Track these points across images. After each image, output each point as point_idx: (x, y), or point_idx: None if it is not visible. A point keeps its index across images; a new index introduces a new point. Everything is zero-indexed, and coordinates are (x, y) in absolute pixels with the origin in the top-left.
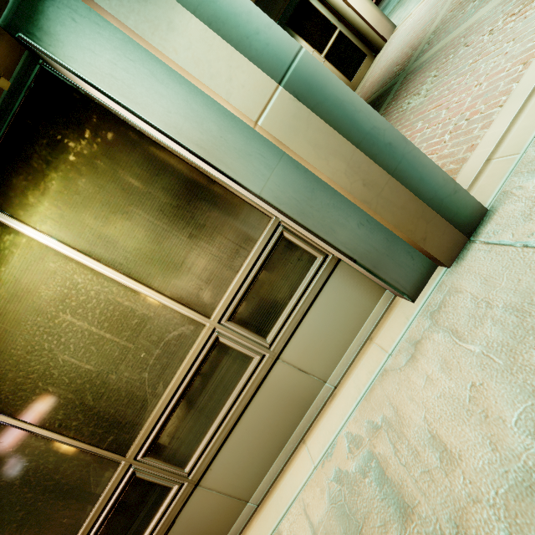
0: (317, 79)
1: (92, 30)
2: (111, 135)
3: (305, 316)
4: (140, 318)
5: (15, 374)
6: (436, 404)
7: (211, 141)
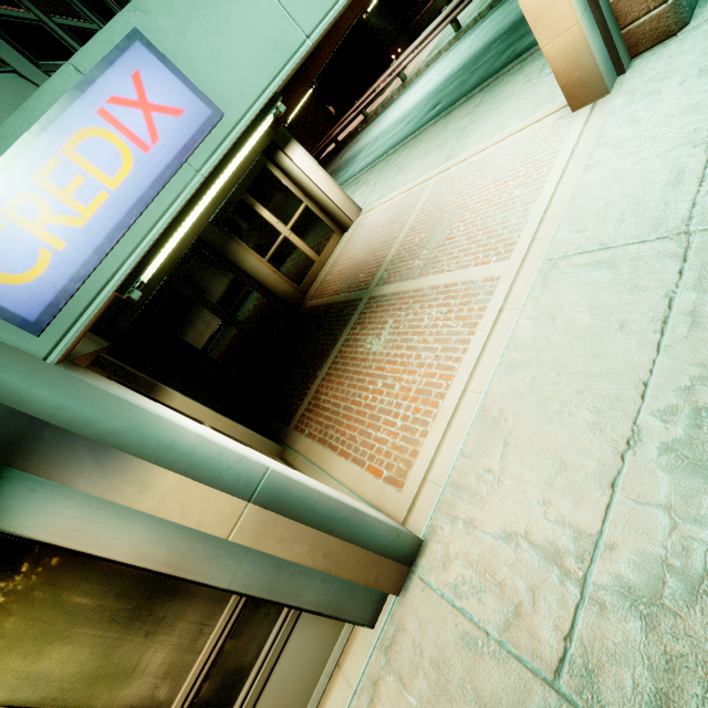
0: (282, 488)
1: (54, 493)
2: (57, 560)
3: (274, 669)
4: None
5: None
6: None
7: (179, 556)
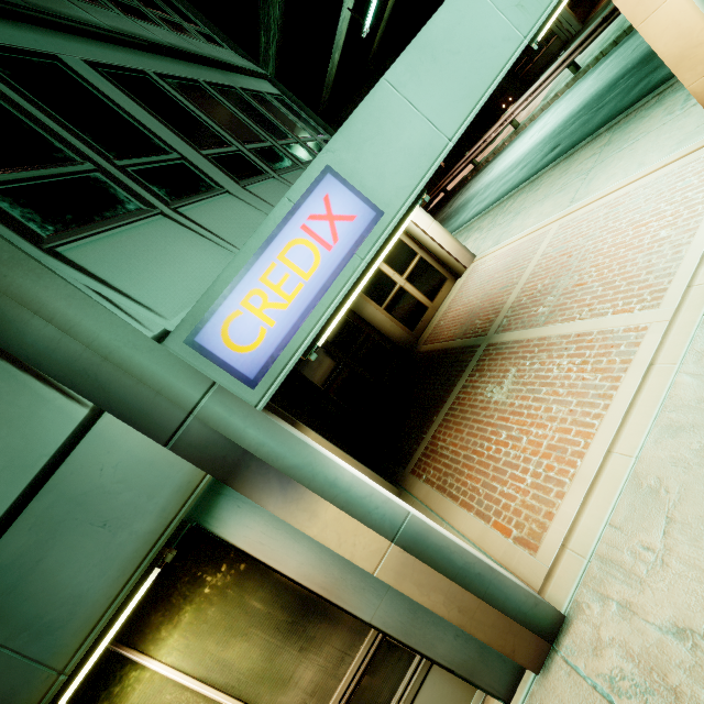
0: (421, 533)
1: (251, 511)
2: (244, 566)
3: None
4: None
5: None
6: None
7: (332, 582)
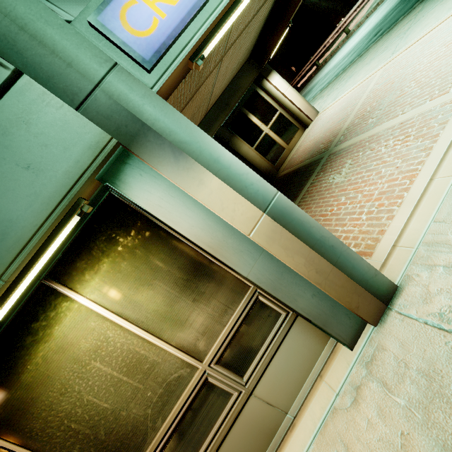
0: (287, 209)
1: (151, 180)
2: (148, 233)
3: (272, 359)
4: (151, 364)
5: (47, 413)
6: (377, 446)
7: (217, 243)
